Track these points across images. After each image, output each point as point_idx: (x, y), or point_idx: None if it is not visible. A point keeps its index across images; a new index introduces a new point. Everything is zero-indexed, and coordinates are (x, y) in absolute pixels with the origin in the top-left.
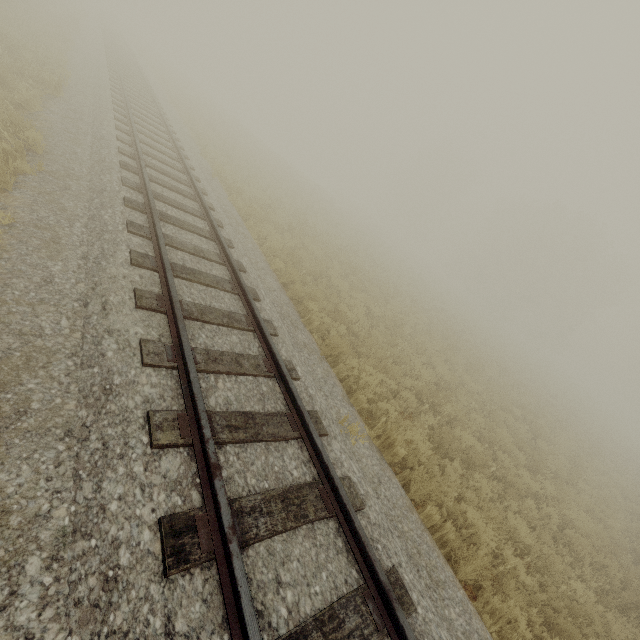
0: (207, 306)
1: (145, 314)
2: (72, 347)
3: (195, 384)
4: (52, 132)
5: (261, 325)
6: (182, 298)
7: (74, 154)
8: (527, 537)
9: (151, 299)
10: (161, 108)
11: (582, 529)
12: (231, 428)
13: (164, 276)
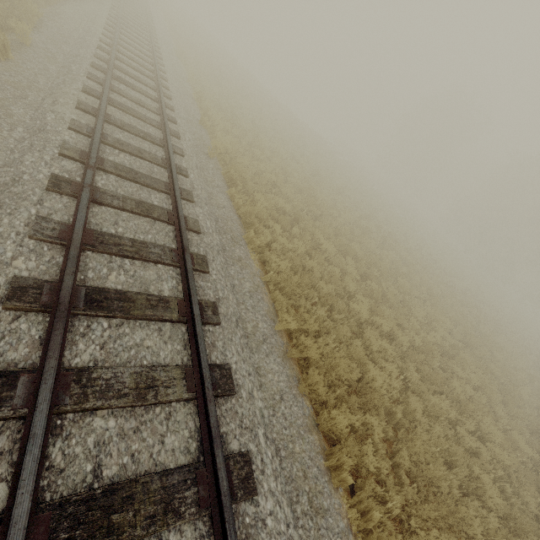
0: None
1: None
2: None
3: None
4: None
5: None
6: None
7: None
8: None
9: None
10: (161, 65)
11: None
12: None
13: None
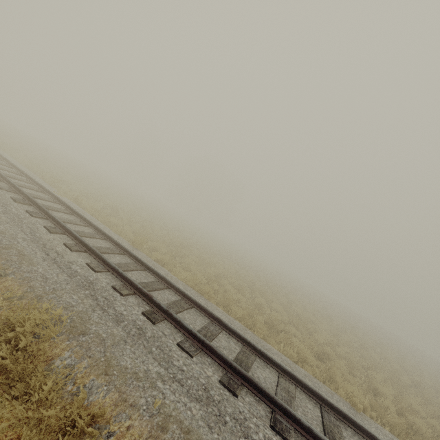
0: None
1: None
2: None
3: None
4: None
5: (14, 165)
6: None
7: None
8: (138, 228)
9: None
10: None
11: (173, 238)
12: (4, 174)
13: None
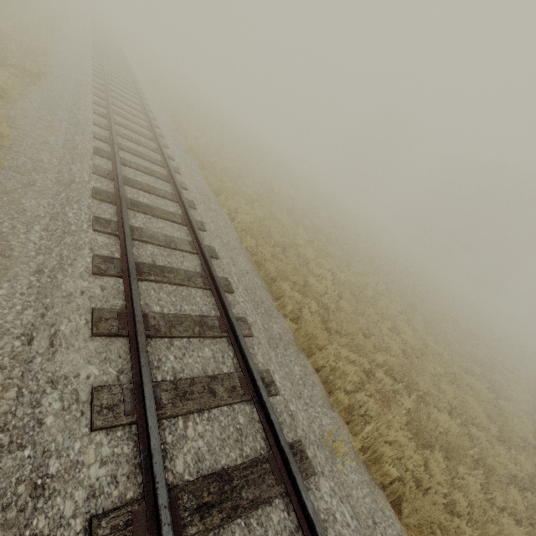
0: (177, 314)
1: (102, 343)
2: (0, 416)
3: (156, 457)
4: (25, 121)
5: (235, 331)
6: (149, 308)
7: (45, 143)
8: None
9: (111, 320)
10: (140, 89)
11: None
12: (202, 510)
13: (129, 284)
